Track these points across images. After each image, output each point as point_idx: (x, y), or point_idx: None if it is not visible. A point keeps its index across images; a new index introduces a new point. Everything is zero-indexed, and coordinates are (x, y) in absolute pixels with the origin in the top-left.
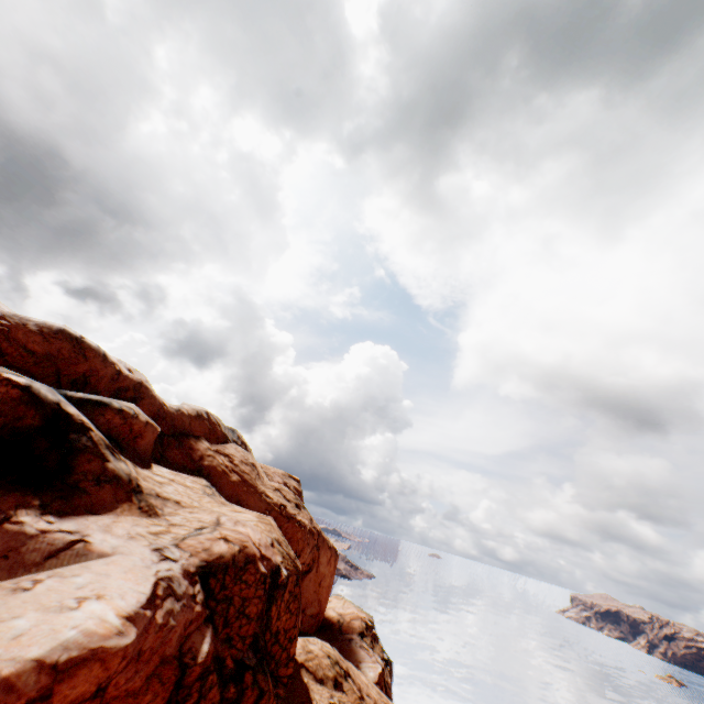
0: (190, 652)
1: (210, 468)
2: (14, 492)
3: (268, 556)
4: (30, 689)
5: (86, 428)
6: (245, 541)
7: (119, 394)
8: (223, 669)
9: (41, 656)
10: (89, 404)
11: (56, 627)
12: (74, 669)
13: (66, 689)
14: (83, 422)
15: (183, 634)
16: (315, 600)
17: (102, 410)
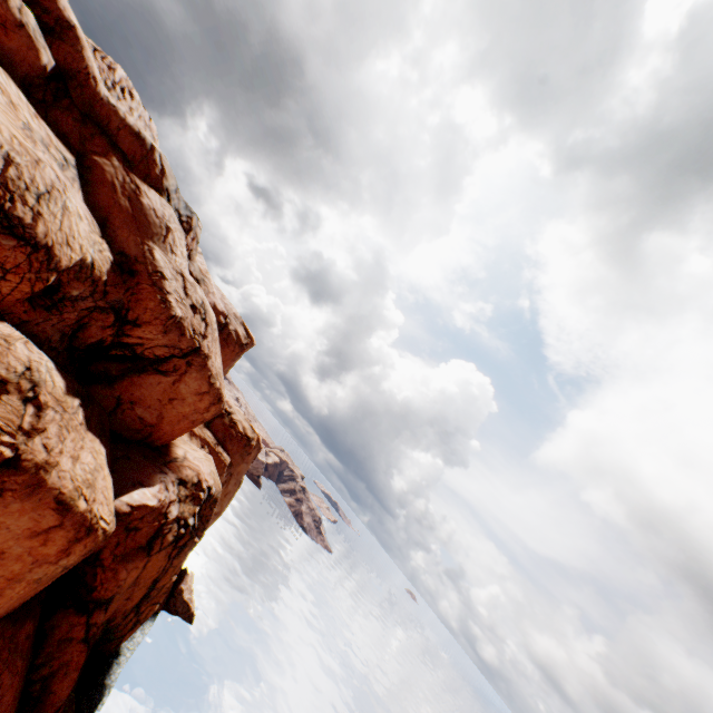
0: None
1: (97, 165)
2: None
3: None
4: None
5: None
6: None
7: (33, 6)
8: None
9: None
10: None
11: None
12: None
13: None
14: None
15: None
16: (155, 408)
17: None
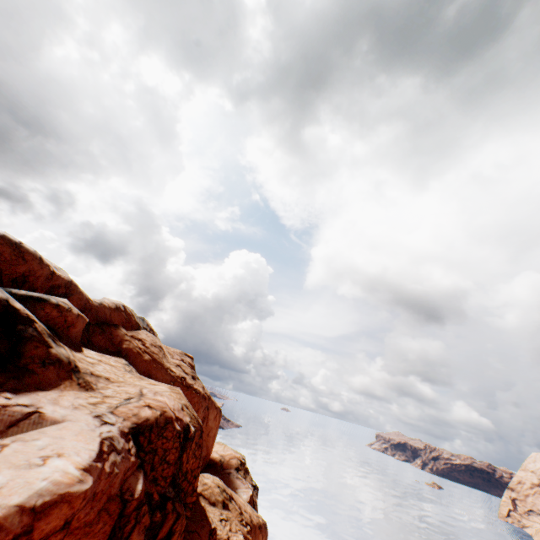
0: (129, 491)
1: (128, 350)
2: None
3: (181, 417)
4: (15, 527)
5: (31, 320)
6: (164, 407)
7: (52, 290)
8: (152, 501)
9: (21, 502)
10: (31, 300)
11: (29, 480)
12: (48, 510)
13: (43, 525)
14: (28, 316)
15: (123, 478)
16: (204, 446)
17: (42, 305)
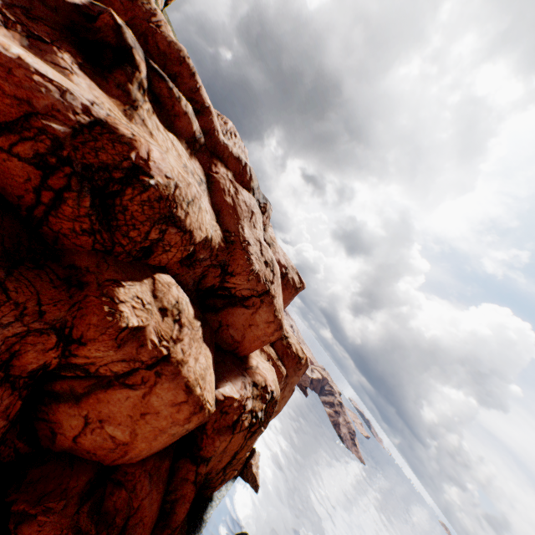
0: (46, 119)
1: (216, 180)
2: (75, 50)
3: (152, 168)
4: None
5: (137, 69)
6: (141, 143)
7: (191, 102)
8: (59, 151)
9: None
10: (156, 73)
11: None
12: None
13: None
14: (138, 66)
15: (50, 110)
16: (240, 330)
17: (160, 81)
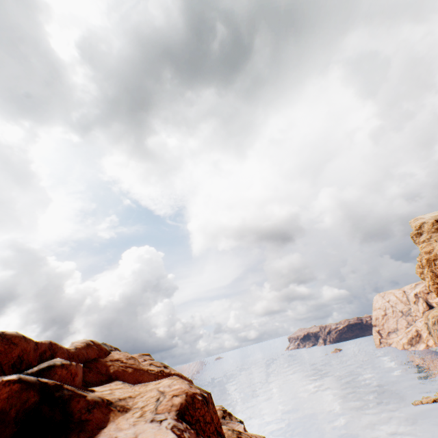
0: None
1: (115, 372)
2: None
3: (195, 391)
4: None
5: (60, 385)
6: (184, 390)
7: (42, 357)
8: None
9: None
10: (44, 371)
11: None
12: None
13: None
14: (56, 383)
15: None
16: None
17: (54, 371)
